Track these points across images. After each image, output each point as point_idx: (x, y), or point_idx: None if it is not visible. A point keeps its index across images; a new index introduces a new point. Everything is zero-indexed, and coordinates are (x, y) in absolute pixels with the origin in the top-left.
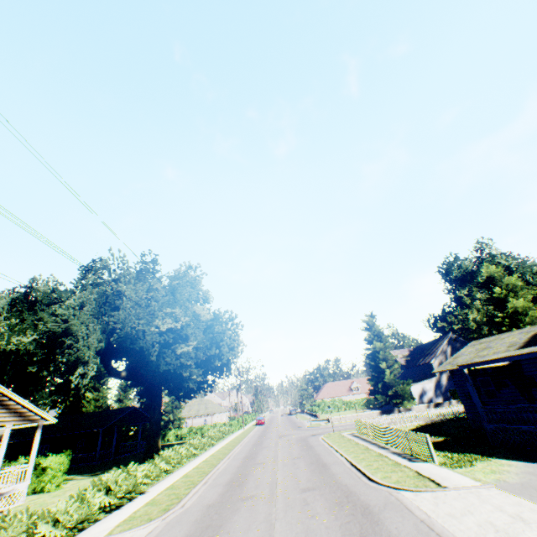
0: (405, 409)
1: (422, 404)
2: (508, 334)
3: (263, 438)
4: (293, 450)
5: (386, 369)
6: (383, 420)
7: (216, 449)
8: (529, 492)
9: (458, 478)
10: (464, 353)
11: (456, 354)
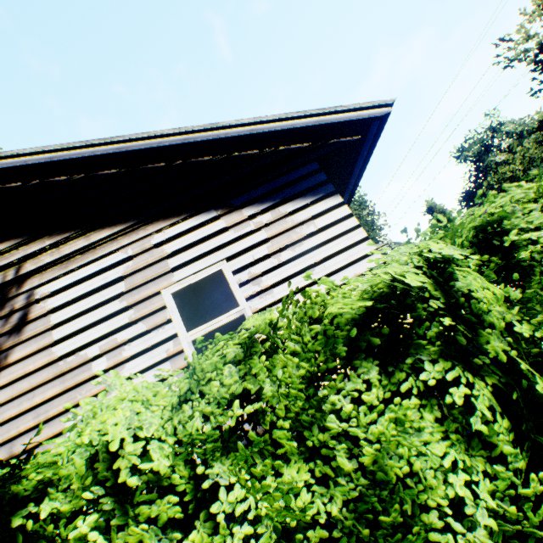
0: None
1: None
2: None
3: None
4: None
5: None
6: None
7: None
8: None
9: None
10: None
11: None
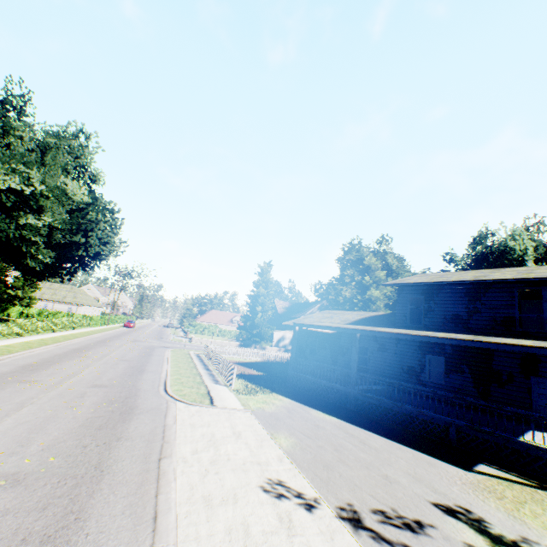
0: (261, 348)
1: (277, 347)
2: (350, 313)
3: (115, 338)
4: (129, 354)
5: (260, 313)
6: (236, 351)
7: (53, 335)
8: (268, 420)
9: (232, 402)
10: (313, 317)
11: (308, 316)
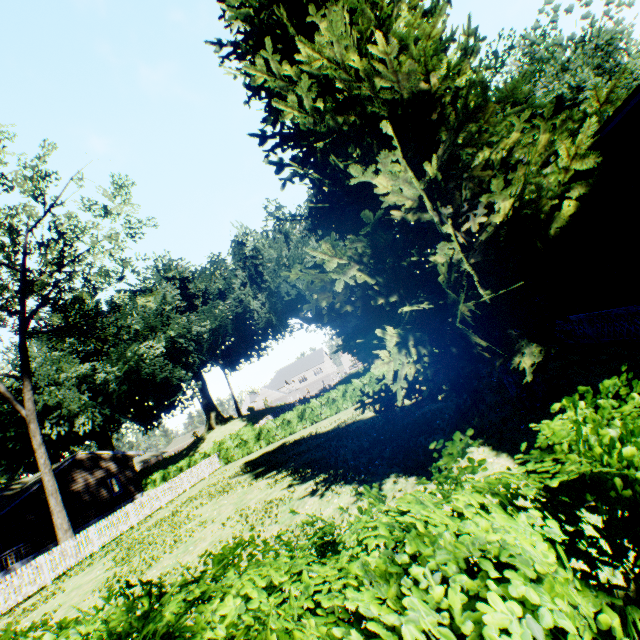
0: None
1: None
2: None
3: None
4: None
5: None
6: None
7: None
8: None
9: None
10: None
11: None
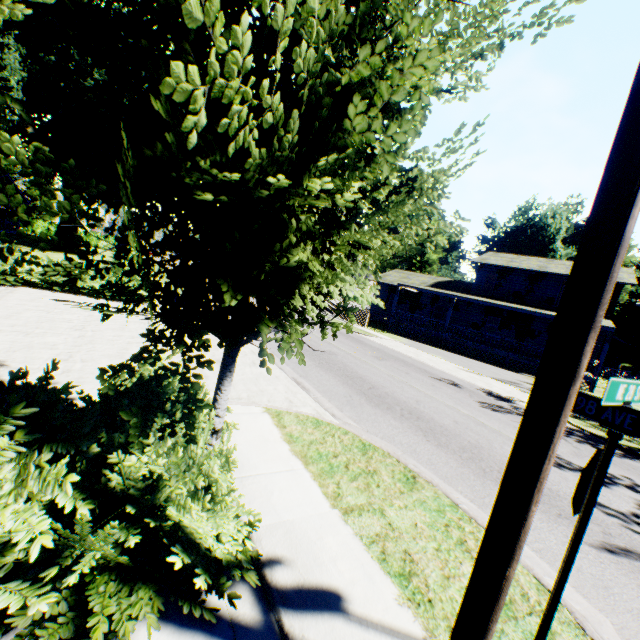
0: None
1: None
2: (422, 275)
3: None
4: None
5: None
6: None
7: None
8: (415, 347)
9: (384, 336)
10: (391, 276)
11: (386, 274)
